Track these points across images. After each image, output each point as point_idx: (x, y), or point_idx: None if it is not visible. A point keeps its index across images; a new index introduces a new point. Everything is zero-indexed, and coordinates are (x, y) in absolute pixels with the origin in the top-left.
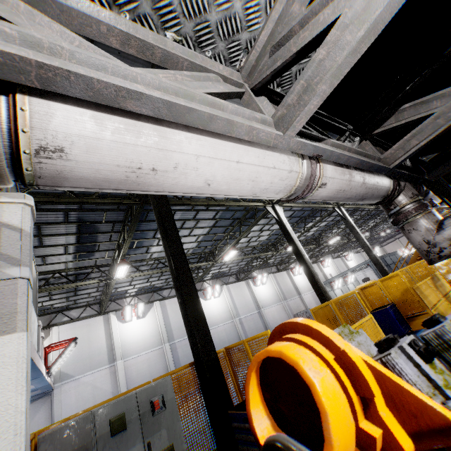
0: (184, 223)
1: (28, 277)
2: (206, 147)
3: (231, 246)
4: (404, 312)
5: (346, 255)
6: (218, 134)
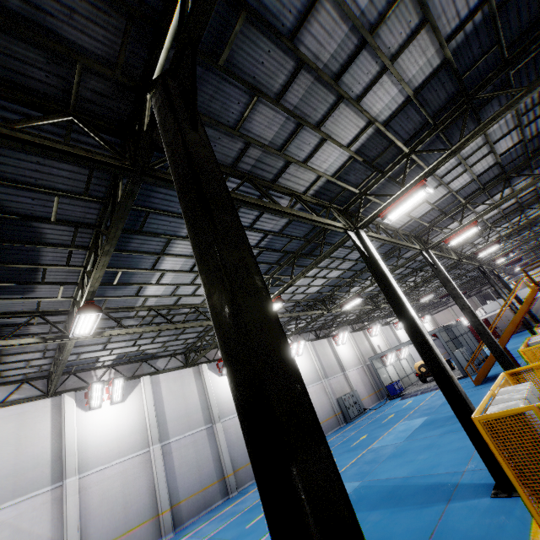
0: None
1: None
2: None
3: (275, 295)
4: None
5: (395, 322)
6: None
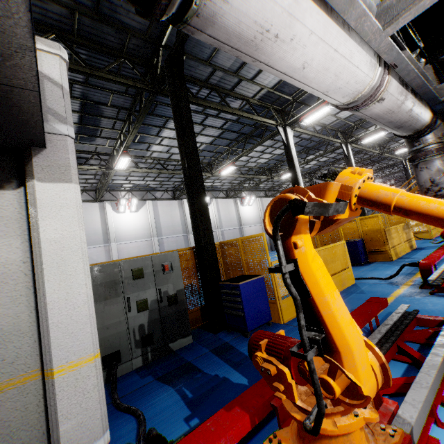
0: None
1: (74, 138)
2: (320, 25)
3: (231, 161)
4: (368, 247)
5: None
6: (330, 12)
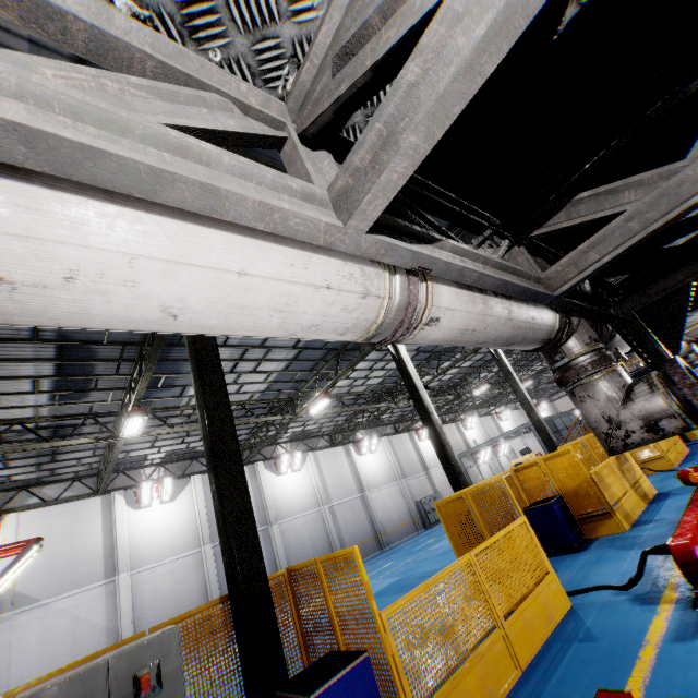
0: (247, 352)
1: None
2: (159, 239)
3: (322, 391)
4: (576, 510)
5: (499, 412)
6: (195, 212)
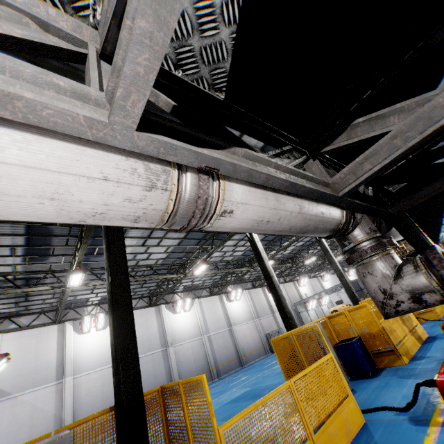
0: (153, 233)
1: None
2: None
3: (202, 259)
4: (370, 347)
5: (322, 275)
6: None
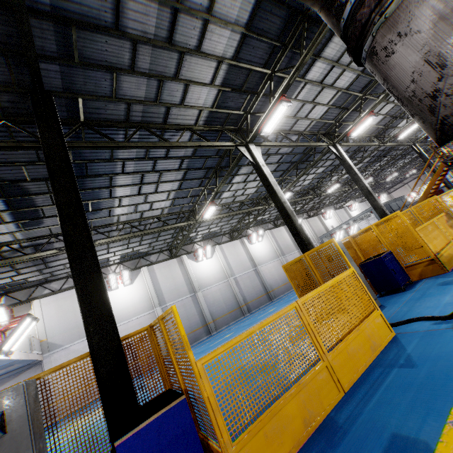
0: (144, 177)
1: None
2: None
3: (209, 201)
4: (403, 260)
5: (349, 205)
6: None
